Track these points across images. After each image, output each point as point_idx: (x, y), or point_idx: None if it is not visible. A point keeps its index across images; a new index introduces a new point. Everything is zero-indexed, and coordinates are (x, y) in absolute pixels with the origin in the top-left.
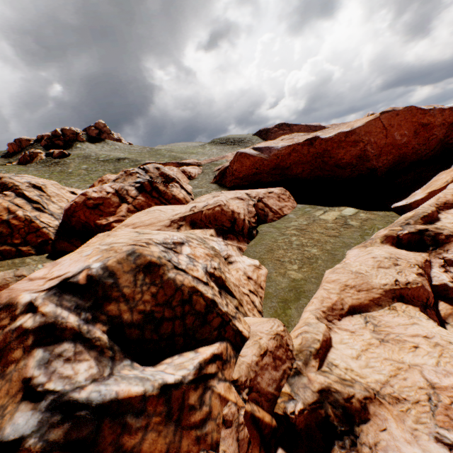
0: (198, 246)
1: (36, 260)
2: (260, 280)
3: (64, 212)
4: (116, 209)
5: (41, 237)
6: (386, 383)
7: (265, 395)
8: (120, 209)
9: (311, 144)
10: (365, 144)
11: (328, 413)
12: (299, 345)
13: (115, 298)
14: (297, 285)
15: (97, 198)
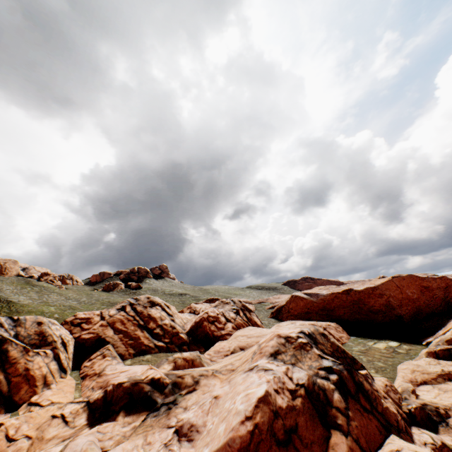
0: None
1: None
2: None
3: (193, 323)
4: (224, 325)
5: (180, 339)
6: None
7: (394, 401)
8: (227, 325)
9: (347, 293)
10: (387, 296)
11: (429, 412)
12: (400, 390)
13: (318, 342)
14: None
15: (213, 316)
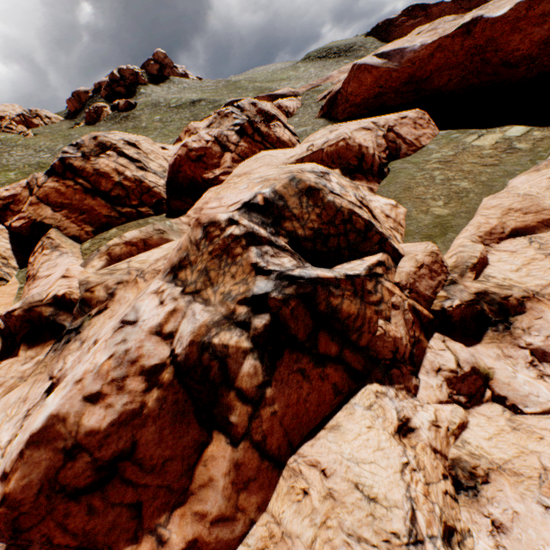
0: (339, 178)
1: (158, 220)
2: (399, 219)
3: (169, 169)
4: (219, 160)
5: (154, 197)
6: (548, 286)
7: (422, 297)
8: (224, 159)
9: (467, 32)
10: None
11: (483, 309)
12: (453, 263)
13: (288, 218)
14: (443, 221)
15: (198, 149)
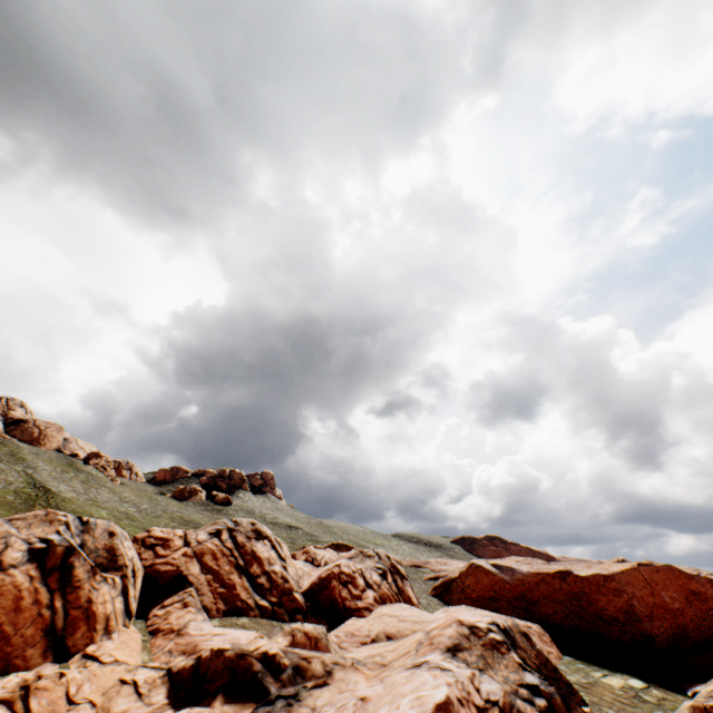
0: None
1: None
2: None
3: (316, 579)
4: (361, 592)
5: (293, 601)
6: None
7: None
8: (366, 594)
9: (562, 577)
10: (629, 595)
11: None
12: None
13: (518, 646)
14: None
15: (347, 573)
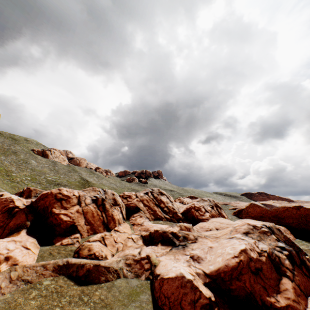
0: None
1: None
2: None
3: (185, 209)
4: (203, 213)
5: (178, 216)
6: None
7: None
8: (205, 214)
9: (297, 208)
10: None
11: None
12: None
13: (275, 233)
14: None
15: (197, 207)
